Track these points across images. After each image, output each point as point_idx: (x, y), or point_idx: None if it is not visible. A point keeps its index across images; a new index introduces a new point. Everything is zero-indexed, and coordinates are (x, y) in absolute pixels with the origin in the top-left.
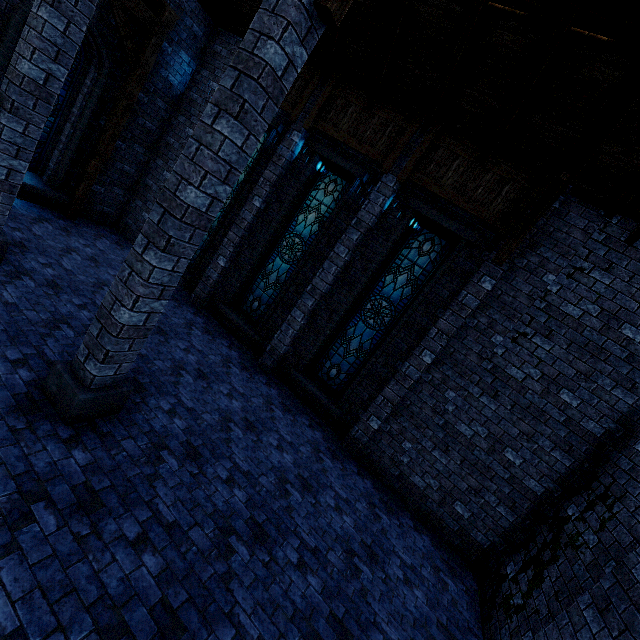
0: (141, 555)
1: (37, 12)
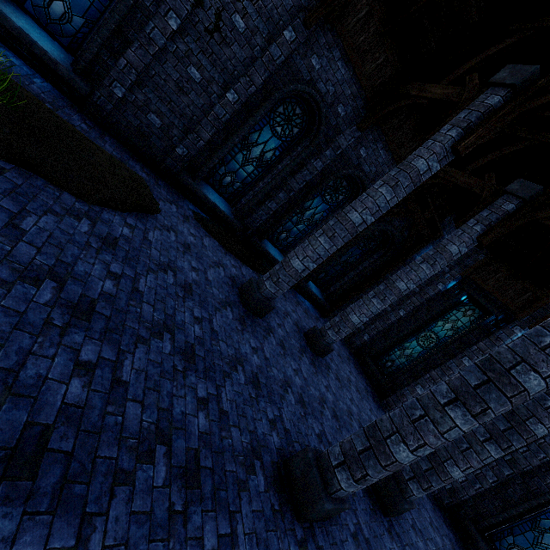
0: None
1: (419, 264)
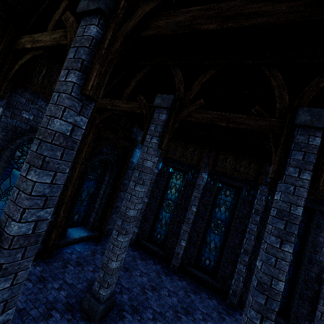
0: None
1: (134, 188)
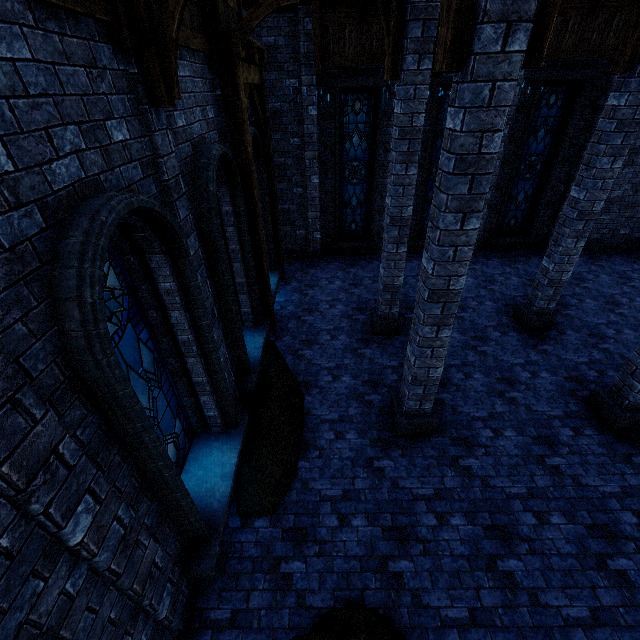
0: (624, 332)
1: (406, 173)
